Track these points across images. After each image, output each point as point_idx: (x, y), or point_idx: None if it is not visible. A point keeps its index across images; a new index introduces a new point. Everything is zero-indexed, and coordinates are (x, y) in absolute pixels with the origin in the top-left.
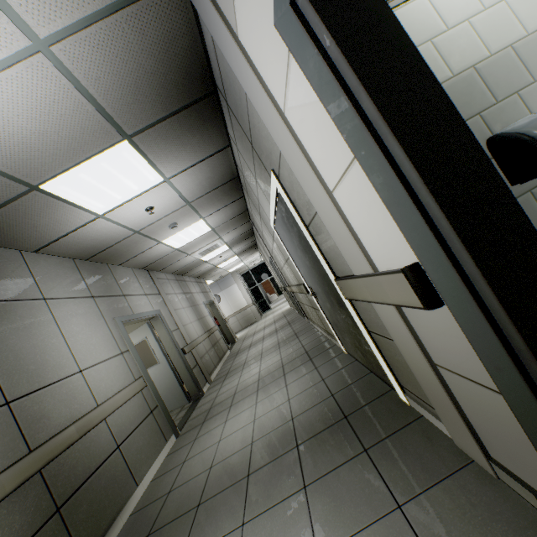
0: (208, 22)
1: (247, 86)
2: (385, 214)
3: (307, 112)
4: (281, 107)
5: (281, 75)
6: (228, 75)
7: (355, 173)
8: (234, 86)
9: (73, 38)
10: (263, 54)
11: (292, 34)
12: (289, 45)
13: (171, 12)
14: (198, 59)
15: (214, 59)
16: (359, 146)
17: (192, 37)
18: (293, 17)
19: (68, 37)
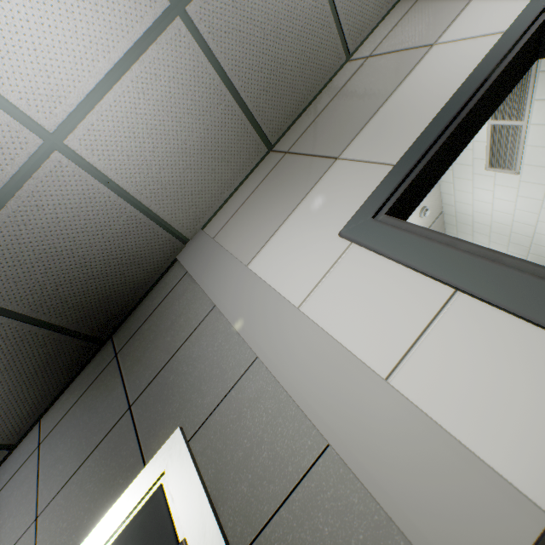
0: (198, 264)
1: (234, 298)
2: (525, 346)
3: (357, 288)
4: (296, 303)
5: (318, 272)
6: (174, 310)
7: (449, 318)
8: (177, 319)
9: (84, 173)
10: (293, 264)
11: (367, 231)
12: (357, 239)
13: (159, 249)
14: (130, 297)
15: (152, 304)
16: (467, 274)
17: (149, 278)
18: (373, 222)
19: (81, 168)
